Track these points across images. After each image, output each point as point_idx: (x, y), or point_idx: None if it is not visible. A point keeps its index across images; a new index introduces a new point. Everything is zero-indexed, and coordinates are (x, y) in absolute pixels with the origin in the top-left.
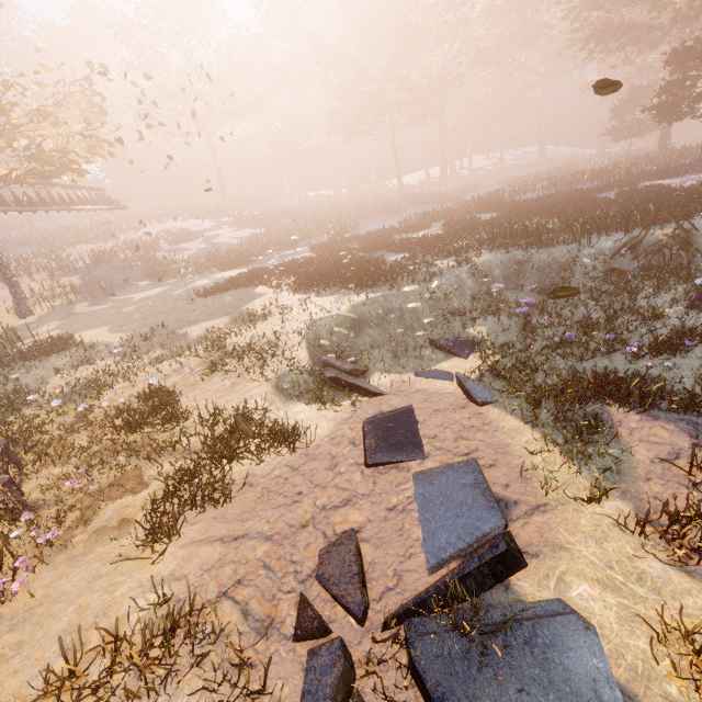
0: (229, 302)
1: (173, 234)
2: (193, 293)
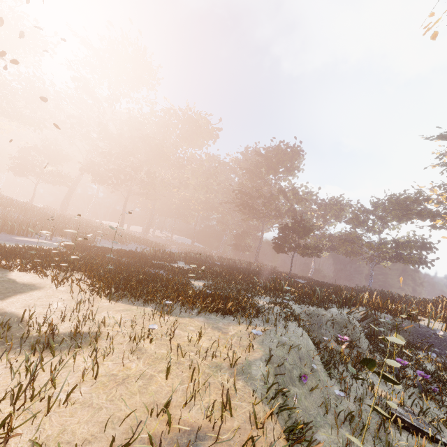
0: None
1: None
2: None
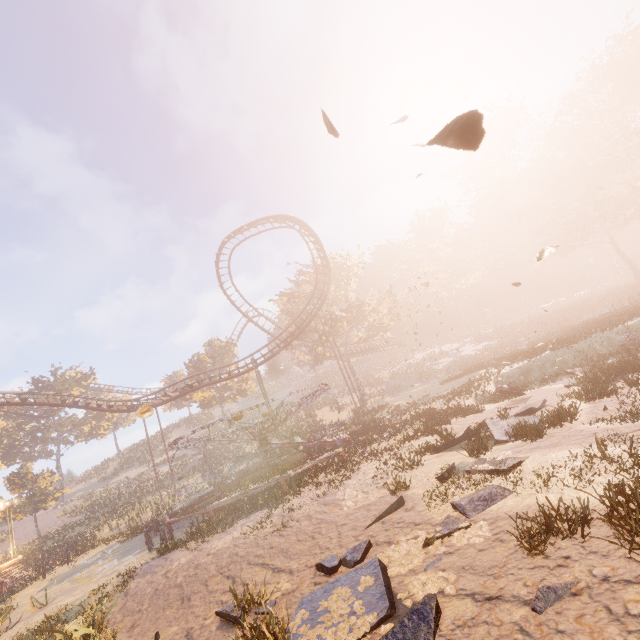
0: (462, 380)
1: (432, 355)
2: (443, 380)
